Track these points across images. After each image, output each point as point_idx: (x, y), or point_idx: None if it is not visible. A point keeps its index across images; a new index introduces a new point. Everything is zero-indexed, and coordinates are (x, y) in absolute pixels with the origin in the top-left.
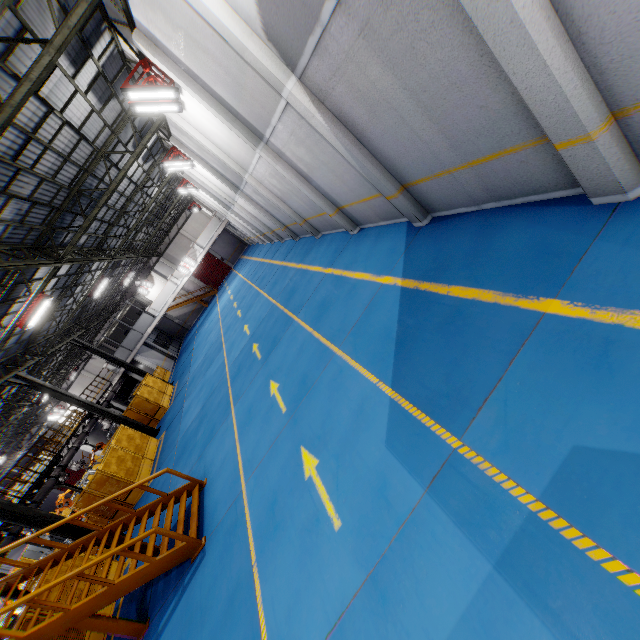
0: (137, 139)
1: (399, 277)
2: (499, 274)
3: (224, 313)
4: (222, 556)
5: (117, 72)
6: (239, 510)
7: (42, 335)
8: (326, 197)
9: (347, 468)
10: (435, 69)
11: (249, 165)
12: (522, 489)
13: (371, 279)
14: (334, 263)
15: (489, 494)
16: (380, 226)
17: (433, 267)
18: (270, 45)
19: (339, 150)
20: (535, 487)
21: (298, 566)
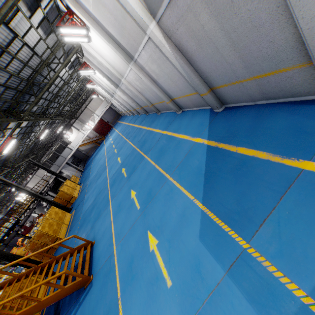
0: (65, 57)
1: (206, 139)
2: (269, 142)
3: (108, 150)
4: (101, 289)
5: (55, 18)
6: (112, 262)
7: (12, 157)
8: (165, 93)
9: (175, 249)
10: (244, 17)
11: (124, 73)
12: (295, 285)
13: (189, 139)
14: (167, 128)
15: (270, 284)
16: (194, 110)
17: (226, 135)
18: (142, 1)
19: (176, 66)
20: (304, 286)
21: (145, 305)
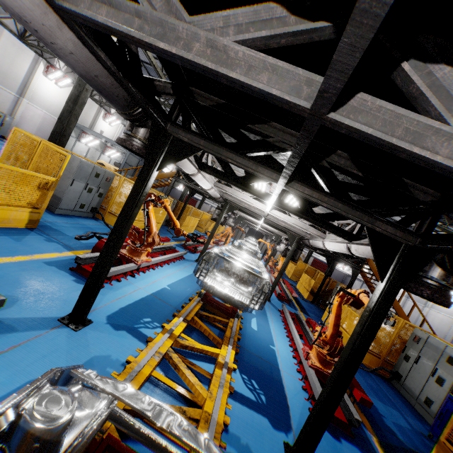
0: None
1: None
2: None
3: None
4: None
5: None
6: None
7: None
8: None
9: None
10: None
11: None
12: None
13: None
14: None
15: None
16: None
17: None
18: None
19: None
20: None
21: None
